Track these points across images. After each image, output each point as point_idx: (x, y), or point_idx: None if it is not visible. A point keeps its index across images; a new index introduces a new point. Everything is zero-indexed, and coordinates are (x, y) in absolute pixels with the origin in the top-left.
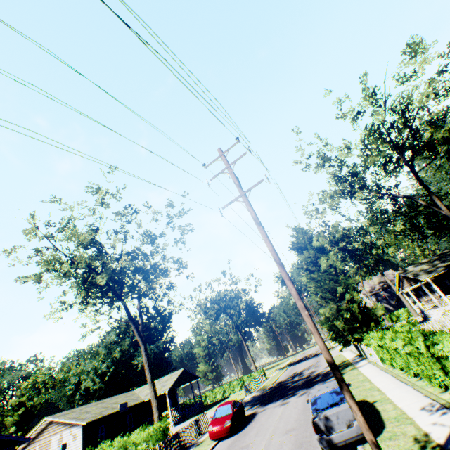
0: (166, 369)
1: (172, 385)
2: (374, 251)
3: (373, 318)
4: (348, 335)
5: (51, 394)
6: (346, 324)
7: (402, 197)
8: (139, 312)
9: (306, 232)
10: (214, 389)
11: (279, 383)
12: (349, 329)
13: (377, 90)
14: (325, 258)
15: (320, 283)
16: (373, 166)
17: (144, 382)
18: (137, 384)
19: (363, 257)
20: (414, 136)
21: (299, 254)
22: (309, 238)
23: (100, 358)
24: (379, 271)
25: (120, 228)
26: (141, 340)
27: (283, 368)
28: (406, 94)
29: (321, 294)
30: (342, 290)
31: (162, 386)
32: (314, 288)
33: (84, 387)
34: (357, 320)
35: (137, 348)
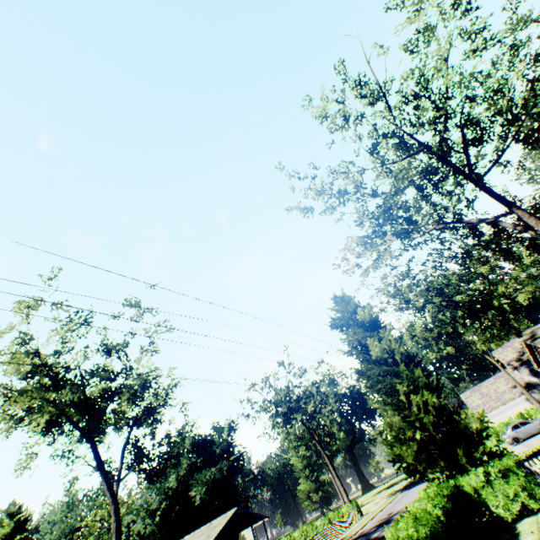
0: (236, 500)
1: (218, 536)
2: (495, 301)
3: (468, 435)
4: (427, 467)
5: (106, 539)
6: (416, 450)
7: (467, 225)
8: (122, 450)
9: (345, 301)
10: (292, 533)
11: (355, 539)
12: (426, 457)
13: (364, 76)
14: (375, 338)
15: (371, 379)
16: (414, 186)
17: (208, 520)
18: (198, 524)
19: (482, 313)
20: (459, 125)
21: (346, 333)
22: (354, 308)
23: (153, 490)
24: (511, 331)
25: (62, 348)
26: (111, 497)
27: (392, 495)
28: (434, 67)
29: (382, 396)
30: (408, 387)
31: (207, 537)
32: (365, 388)
33: (138, 530)
34: (435, 441)
35: (199, 471)
